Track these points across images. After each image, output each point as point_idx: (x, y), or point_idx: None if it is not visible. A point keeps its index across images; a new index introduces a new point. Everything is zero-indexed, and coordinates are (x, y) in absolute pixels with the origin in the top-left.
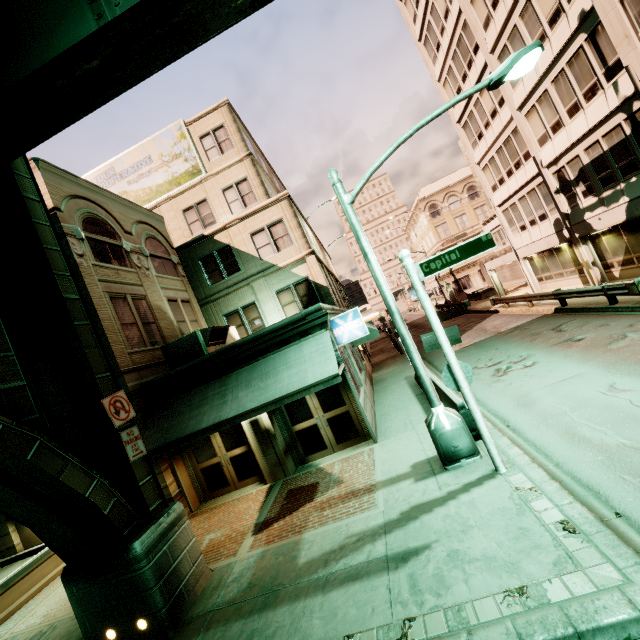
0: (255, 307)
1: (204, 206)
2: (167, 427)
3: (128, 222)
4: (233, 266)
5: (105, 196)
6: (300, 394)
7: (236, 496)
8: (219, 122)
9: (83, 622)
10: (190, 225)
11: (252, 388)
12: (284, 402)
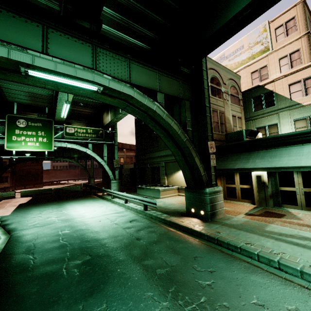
0: (276, 126)
1: (264, 69)
2: (220, 164)
3: (225, 79)
4: (270, 102)
5: (220, 67)
6: (292, 169)
7: (238, 203)
8: (292, 16)
9: (186, 203)
10: (252, 80)
11: (264, 160)
12: (280, 170)
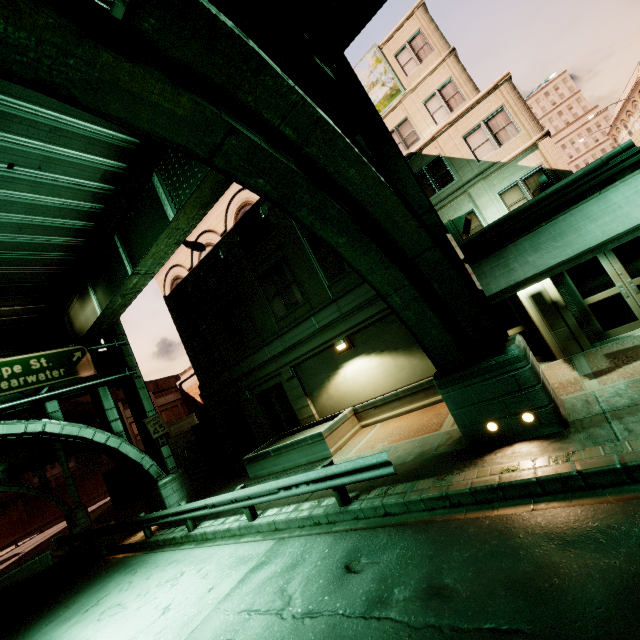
0: (473, 215)
1: (405, 126)
2: None
3: None
4: (445, 177)
5: None
6: (631, 234)
7: None
8: (414, 29)
9: (461, 417)
10: None
11: (545, 250)
12: (606, 248)
